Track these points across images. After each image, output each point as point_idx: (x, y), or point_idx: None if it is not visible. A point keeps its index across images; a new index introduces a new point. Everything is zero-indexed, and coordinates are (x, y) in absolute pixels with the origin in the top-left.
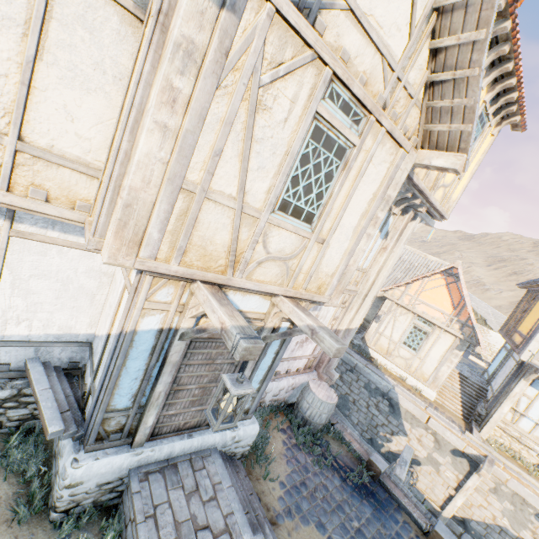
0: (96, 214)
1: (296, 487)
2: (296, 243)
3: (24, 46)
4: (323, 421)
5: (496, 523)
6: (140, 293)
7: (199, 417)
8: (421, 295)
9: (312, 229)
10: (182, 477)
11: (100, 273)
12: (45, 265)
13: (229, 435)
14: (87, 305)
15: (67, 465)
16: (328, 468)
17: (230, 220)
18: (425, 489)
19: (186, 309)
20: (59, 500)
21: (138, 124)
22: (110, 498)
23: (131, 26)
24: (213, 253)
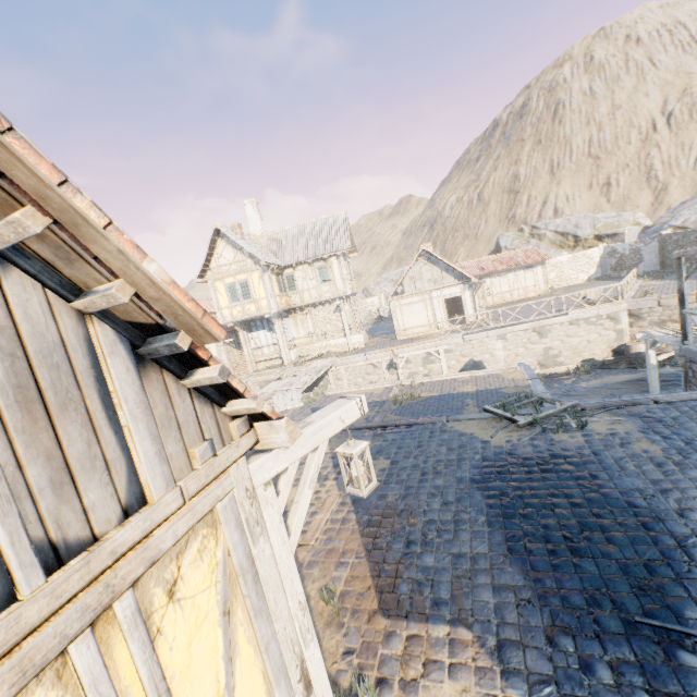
0: None
1: None
2: None
3: None
4: None
5: None
6: None
7: None
8: None
9: None
10: None
11: None
12: None
13: None
14: None
15: None
16: None
17: None
18: None
19: None
20: None
21: None
22: None
23: None
24: None
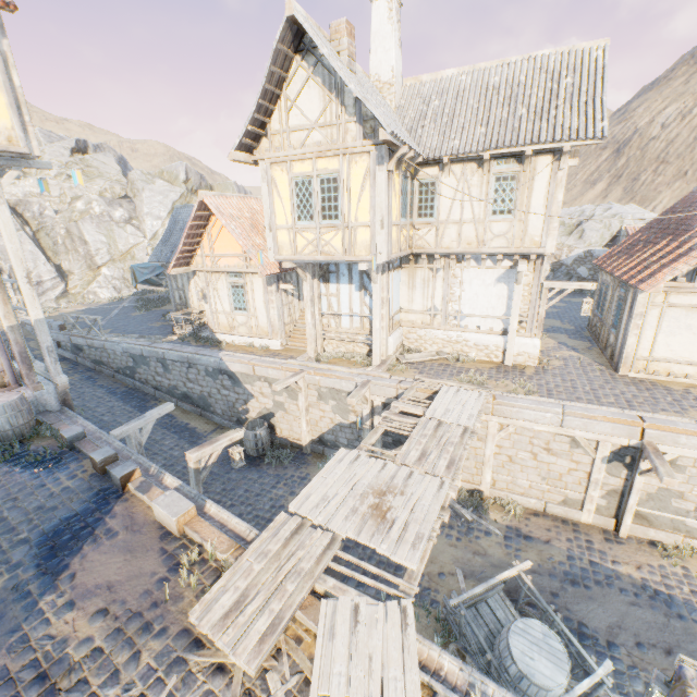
0: None
1: None
2: None
3: None
4: (8, 427)
5: (335, 424)
6: None
7: None
8: (215, 249)
9: None
10: None
11: None
12: None
13: None
14: None
15: None
16: (1, 464)
17: None
18: (289, 434)
19: None
20: None
21: None
22: None
23: None
24: None
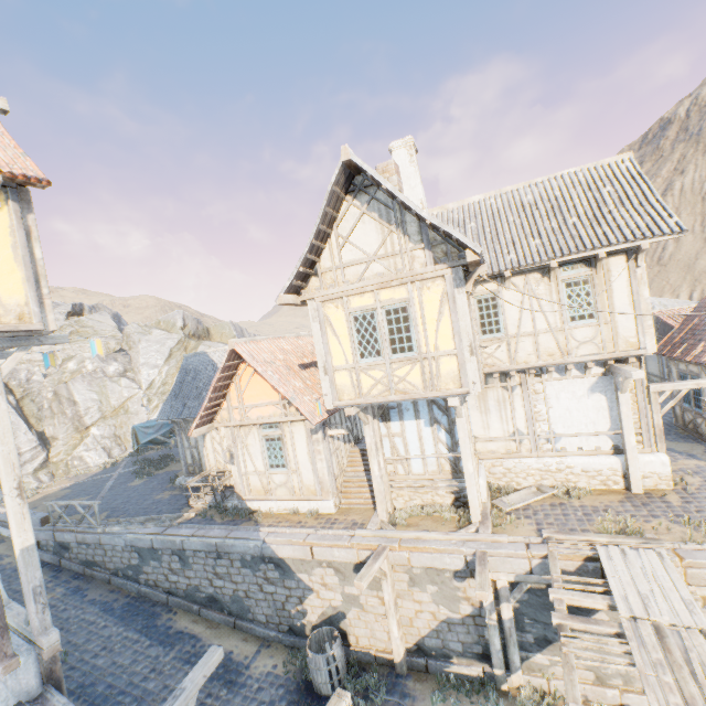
0: None
1: None
2: None
3: None
4: None
5: (440, 620)
6: None
7: None
8: (245, 399)
9: None
10: None
11: None
12: None
13: None
14: None
15: None
16: None
17: None
18: (370, 642)
19: None
20: None
21: None
22: None
23: None
24: None
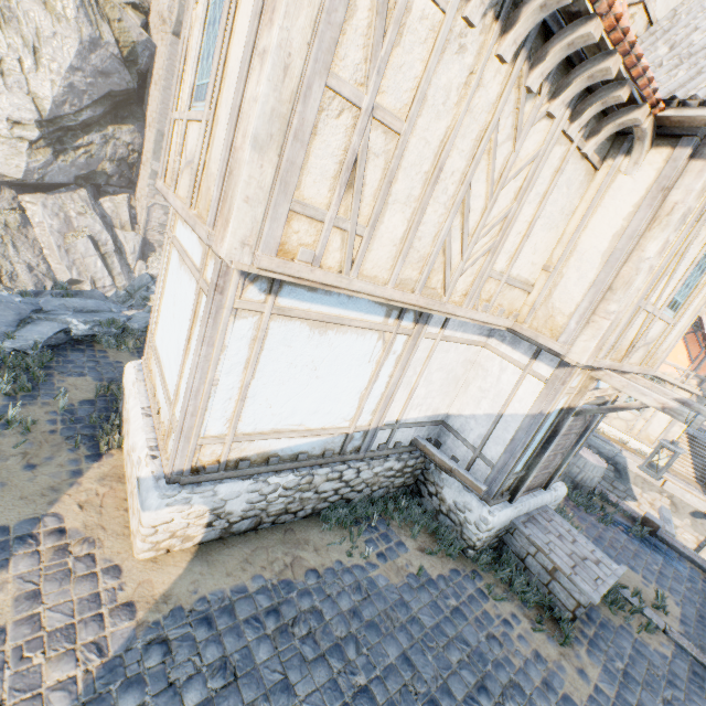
0: (570, 329)
1: (596, 539)
2: (660, 329)
3: (535, 210)
4: (593, 484)
5: None
6: (567, 382)
7: (540, 479)
8: None
9: (673, 316)
10: (544, 525)
11: (468, 362)
12: (445, 360)
13: (553, 495)
14: (452, 389)
15: (486, 515)
16: (610, 525)
17: (641, 321)
18: None
19: (585, 391)
20: (479, 541)
21: (622, 264)
22: (493, 542)
23: (588, 175)
24: (622, 347)
